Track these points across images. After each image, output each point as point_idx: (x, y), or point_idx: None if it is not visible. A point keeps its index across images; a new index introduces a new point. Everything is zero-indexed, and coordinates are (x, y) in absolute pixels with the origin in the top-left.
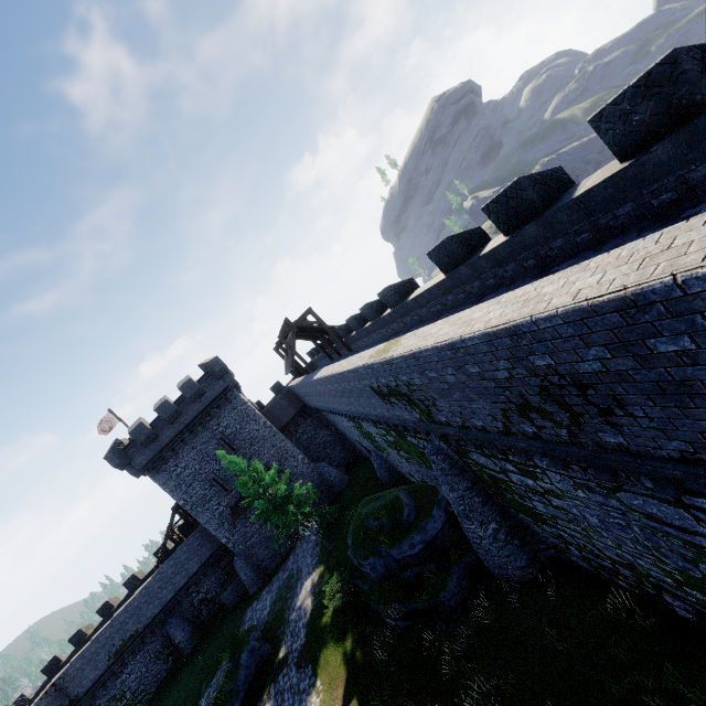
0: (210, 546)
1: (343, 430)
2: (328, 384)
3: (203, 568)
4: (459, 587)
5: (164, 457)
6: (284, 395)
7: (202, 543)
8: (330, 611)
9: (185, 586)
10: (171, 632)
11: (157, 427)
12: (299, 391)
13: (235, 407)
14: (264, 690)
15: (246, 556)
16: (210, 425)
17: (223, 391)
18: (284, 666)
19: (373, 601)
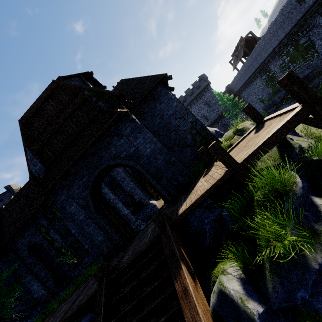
0: None
1: (252, 99)
2: (266, 36)
3: None
4: (318, 81)
5: (188, 108)
6: (226, 91)
7: None
8: None
9: None
10: None
11: (185, 97)
12: (237, 78)
13: (210, 92)
14: None
15: None
16: (201, 98)
17: (206, 85)
18: None
19: (278, 108)
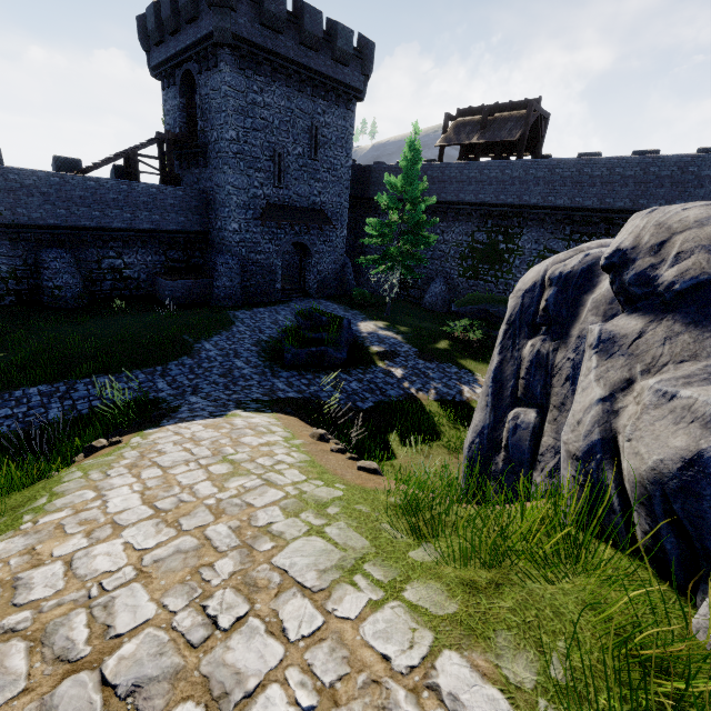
0: (181, 220)
1: None
2: (629, 166)
3: (153, 235)
4: None
5: (261, 64)
6: (358, 168)
7: (177, 207)
8: (478, 336)
9: (115, 232)
10: (53, 265)
11: (286, 22)
12: (422, 173)
13: (346, 119)
14: (372, 361)
15: (241, 265)
16: (318, 101)
17: (356, 89)
18: (396, 355)
19: None
